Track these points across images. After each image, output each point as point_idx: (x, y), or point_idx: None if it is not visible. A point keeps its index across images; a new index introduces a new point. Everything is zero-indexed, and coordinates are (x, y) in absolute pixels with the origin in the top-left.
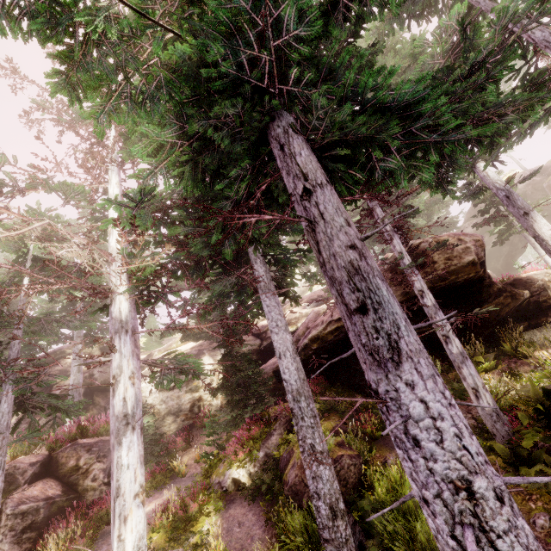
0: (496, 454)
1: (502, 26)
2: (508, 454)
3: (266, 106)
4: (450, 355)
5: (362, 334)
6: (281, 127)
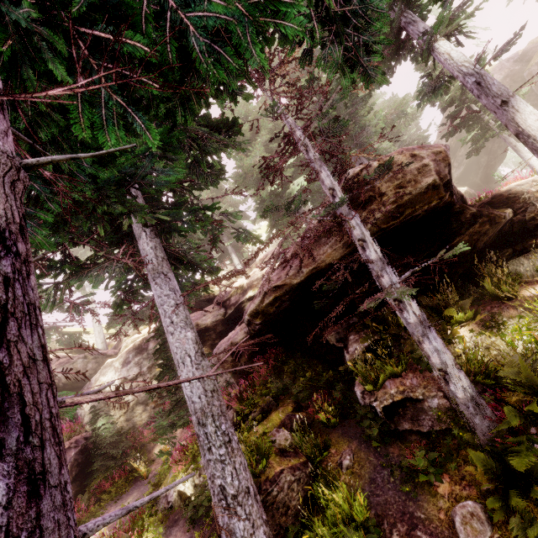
0: (476, 448)
1: None
2: (491, 465)
3: None
4: (406, 325)
5: None
6: None
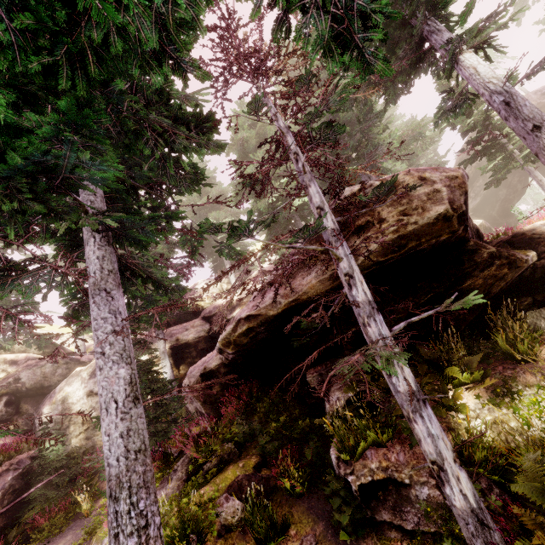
0: None
1: None
2: None
3: None
4: (394, 394)
5: None
6: None
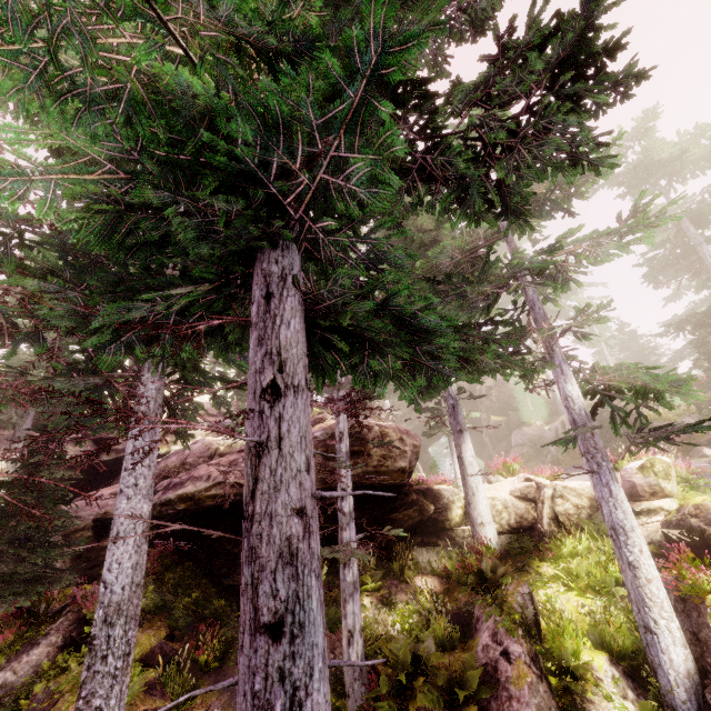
0: None
1: (512, 266)
2: None
3: (274, 228)
4: (343, 581)
5: (259, 673)
6: (279, 266)
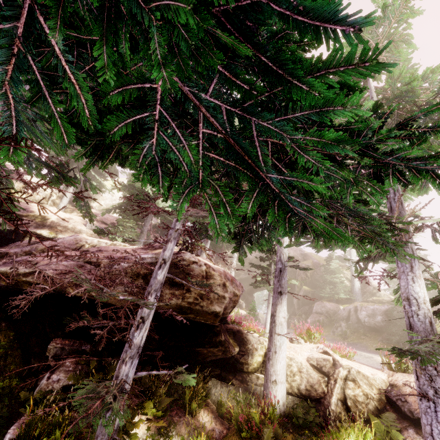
0: None
1: None
2: None
3: None
4: (100, 424)
5: None
6: None
